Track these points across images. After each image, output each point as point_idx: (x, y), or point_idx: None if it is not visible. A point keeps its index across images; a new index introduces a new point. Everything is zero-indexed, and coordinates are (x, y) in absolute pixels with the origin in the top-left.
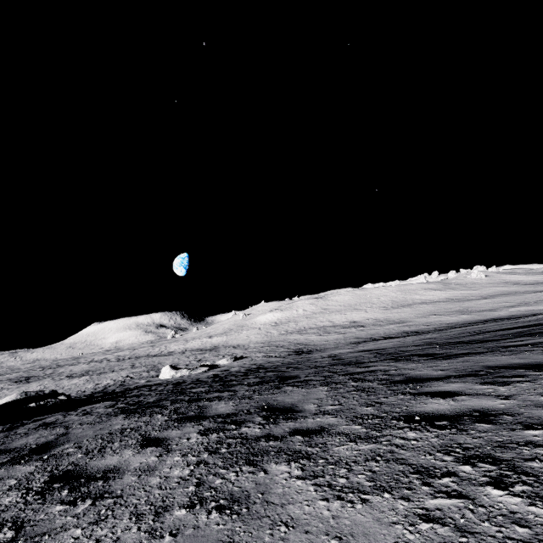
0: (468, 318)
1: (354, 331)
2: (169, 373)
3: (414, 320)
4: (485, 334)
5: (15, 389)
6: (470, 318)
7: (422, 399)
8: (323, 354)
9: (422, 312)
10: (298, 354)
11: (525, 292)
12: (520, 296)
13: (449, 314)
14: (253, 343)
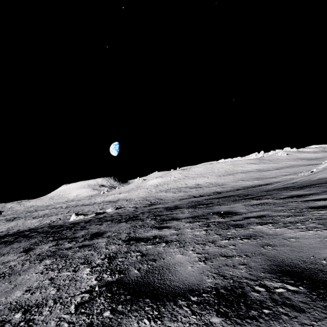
0: (256, 183)
1: (193, 190)
2: (73, 218)
3: (229, 183)
4: (200, 202)
5: (3, 225)
6: (257, 183)
7: (16, 253)
8: (147, 208)
9: (237, 178)
10: (147, 206)
11: (302, 165)
12: (296, 168)
13: (250, 180)
14: (138, 197)
